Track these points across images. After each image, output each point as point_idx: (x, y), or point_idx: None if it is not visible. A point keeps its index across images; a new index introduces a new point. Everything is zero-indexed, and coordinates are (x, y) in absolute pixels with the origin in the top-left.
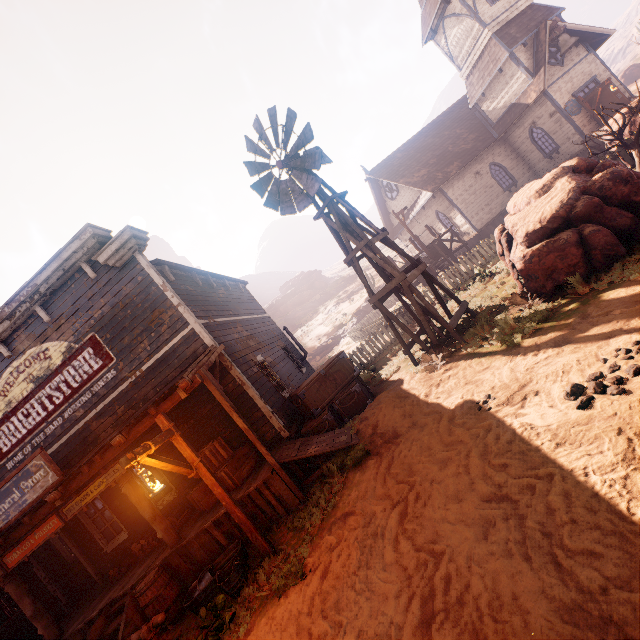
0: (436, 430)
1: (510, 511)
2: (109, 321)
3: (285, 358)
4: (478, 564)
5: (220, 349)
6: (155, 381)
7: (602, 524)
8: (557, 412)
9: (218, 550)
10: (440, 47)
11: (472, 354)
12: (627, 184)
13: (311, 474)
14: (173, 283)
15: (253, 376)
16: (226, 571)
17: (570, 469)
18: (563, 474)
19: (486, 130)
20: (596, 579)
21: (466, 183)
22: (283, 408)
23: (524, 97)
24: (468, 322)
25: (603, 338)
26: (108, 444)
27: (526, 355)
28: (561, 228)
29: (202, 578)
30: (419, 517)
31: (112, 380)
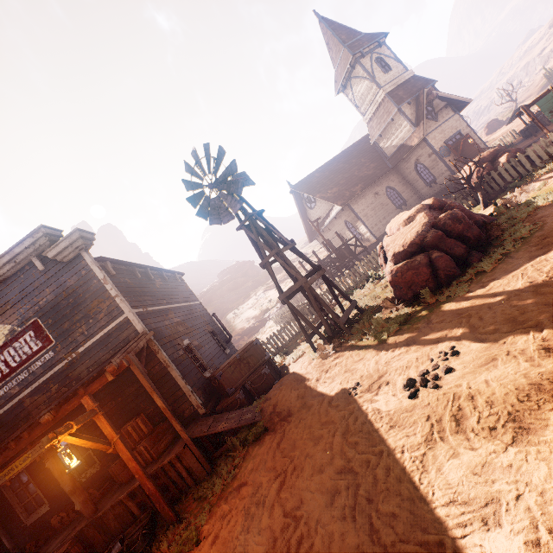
0: (318, 411)
1: (351, 481)
2: (52, 308)
3: (211, 341)
4: (323, 526)
5: (149, 335)
6: (89, 362)
7: (403, 491)
8: (396, 400)
9: (131, 520)
10: (348, 98)
11: (354, 346)
12: (461, 223)
13: (220, 448)
14: (113, 277)
15: (178, 359)
16: (134, 540)
17: (394, 447)
18: (389, 451)
19: (383, 161)
20: (390, 535)
21: (368, 201)
22: (203, 387)
23: (409, 141)
24: (357, 317)
25: (435, 341)
26: (37, 421)
27: (388, 350)
28: (417, 252)
29: (112, 548)
30: (292, 487)
31: (49, 360)
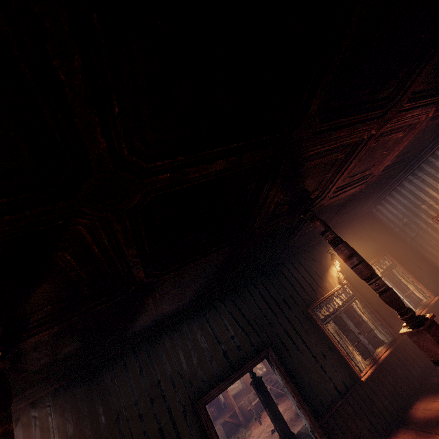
0: None
1: None
2: None
3: None
4: None
5: None
6: None
7: None
8: None
9: None
10: None
11: None
12: None
13: None
14: None
15: None
16: None
17: None
18: None
19: None
20: None
21: None
22: None
23: None
24: None
25: None
26: None
27: None
28: None
29: None
30: None
31: None
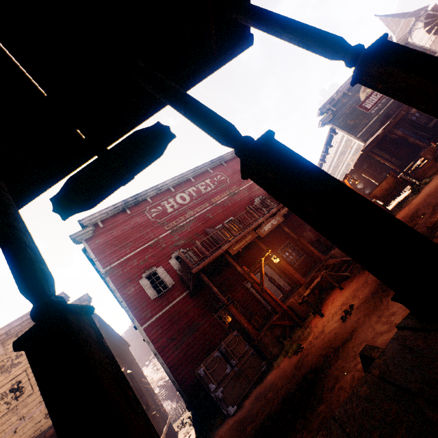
0: None
1: None
2: None
3: None
4: None
5: None
6: None
7: None
8: None
9: None
10: None
11: None
12: None
13: None
14: None
15: None
16: None
17: None
18: None
19: None
20: None
21: None
22: None
23: None
24: None
25: None
26: None
27: None
28: None
29: None
30: None
31: None
